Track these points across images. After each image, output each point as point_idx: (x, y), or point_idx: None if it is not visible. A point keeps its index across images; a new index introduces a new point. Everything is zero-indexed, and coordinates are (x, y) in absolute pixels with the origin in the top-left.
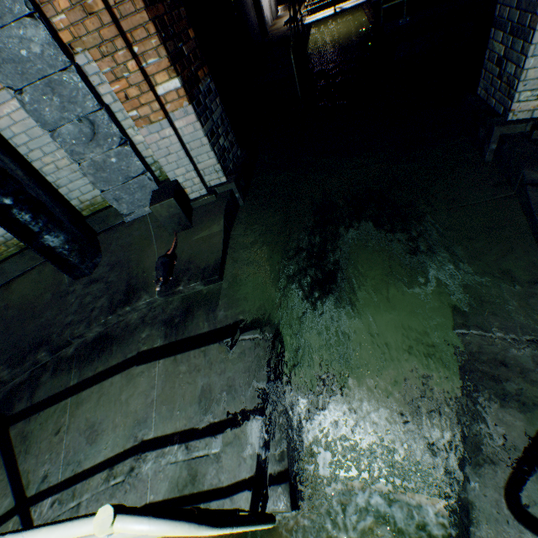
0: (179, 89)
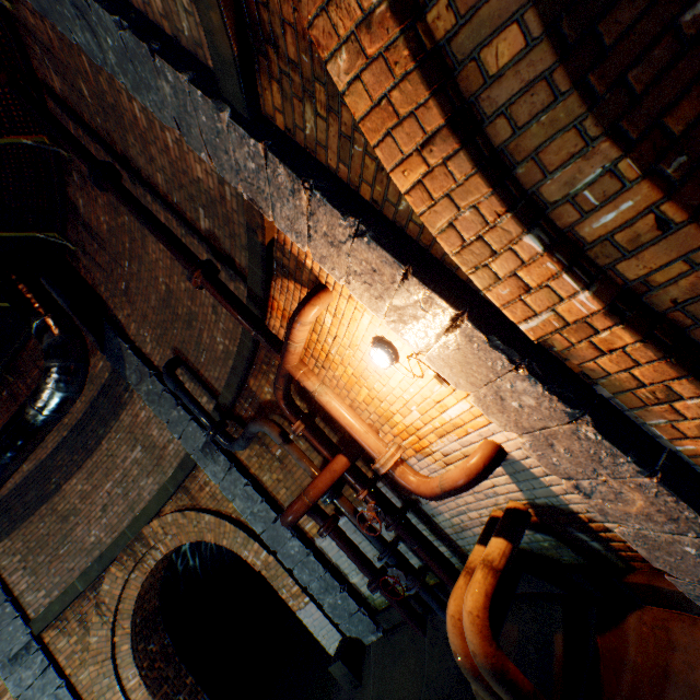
0: None
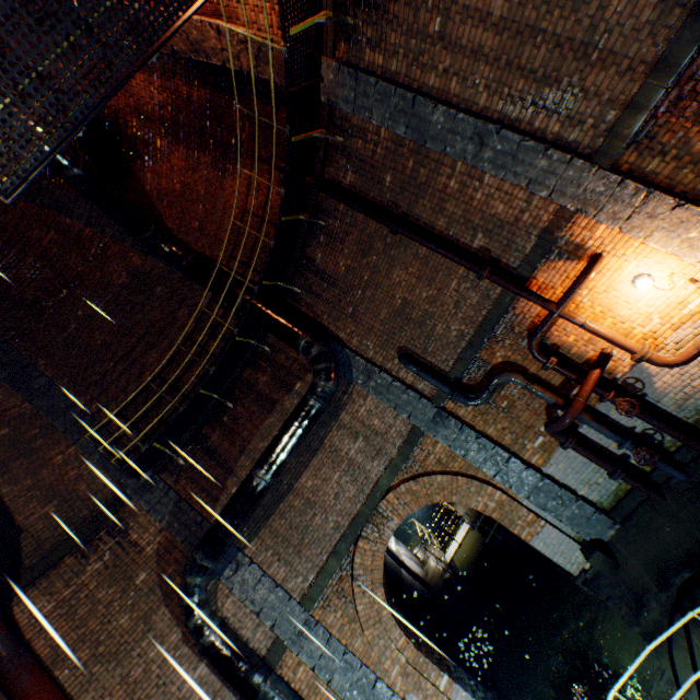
0: (448, 678)
